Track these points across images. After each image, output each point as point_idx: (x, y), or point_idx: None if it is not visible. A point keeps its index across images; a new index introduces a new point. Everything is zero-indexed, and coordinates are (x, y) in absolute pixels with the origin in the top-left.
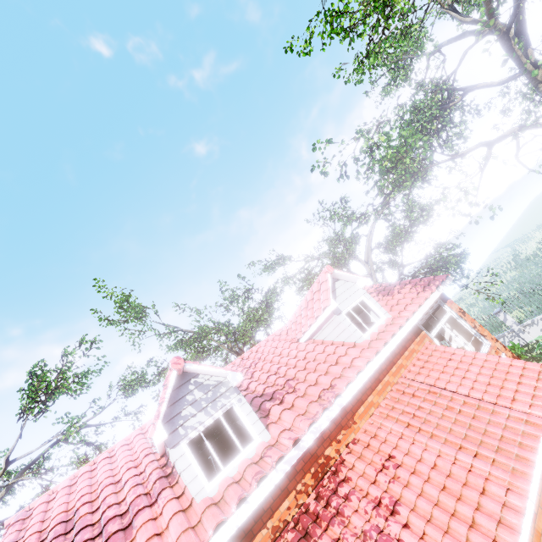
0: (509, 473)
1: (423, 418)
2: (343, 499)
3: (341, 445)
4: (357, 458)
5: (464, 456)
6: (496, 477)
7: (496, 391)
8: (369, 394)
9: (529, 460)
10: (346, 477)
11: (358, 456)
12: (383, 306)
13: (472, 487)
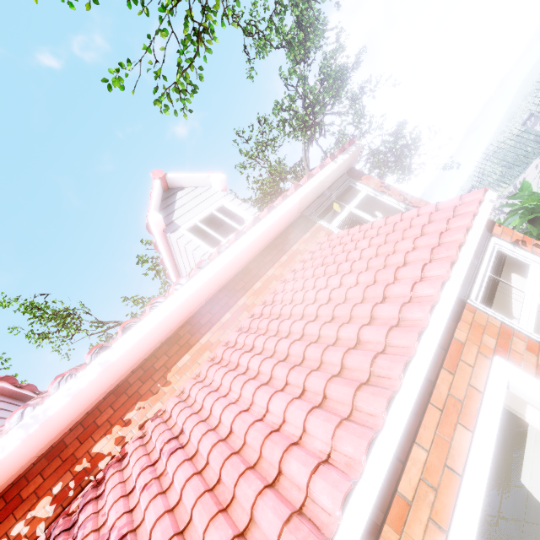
0: (337, 420)
1: (261, 347)
2: (71, 539)
3: (130, 429)
4: (140, 446)
5: (278, 401)
6: (314, 434)
7: (381, 263)
8: (205, 331)
9: (391, 374)
10: (105, 488)
11: (145, 442)
12: None
13: (262, 471)
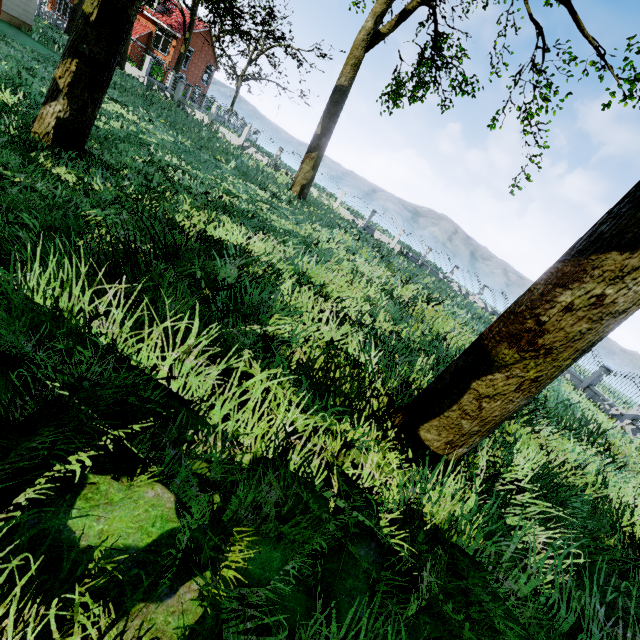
0: None
1: None
2: None
3: None
4: None
5: None
6: None
7: None
8: None
9: None
10: None
11: None
12: (165, 17)
13: None
